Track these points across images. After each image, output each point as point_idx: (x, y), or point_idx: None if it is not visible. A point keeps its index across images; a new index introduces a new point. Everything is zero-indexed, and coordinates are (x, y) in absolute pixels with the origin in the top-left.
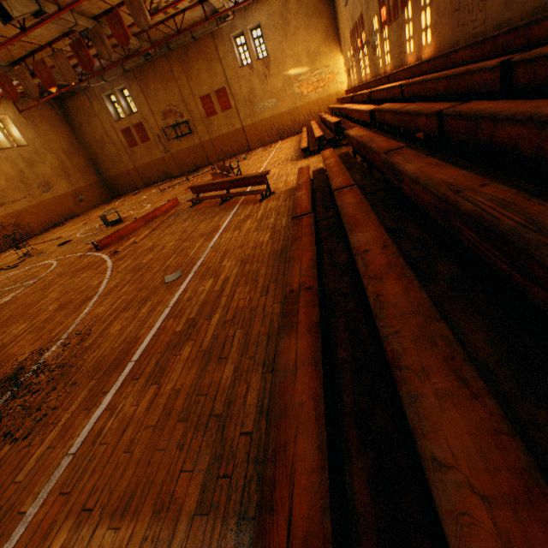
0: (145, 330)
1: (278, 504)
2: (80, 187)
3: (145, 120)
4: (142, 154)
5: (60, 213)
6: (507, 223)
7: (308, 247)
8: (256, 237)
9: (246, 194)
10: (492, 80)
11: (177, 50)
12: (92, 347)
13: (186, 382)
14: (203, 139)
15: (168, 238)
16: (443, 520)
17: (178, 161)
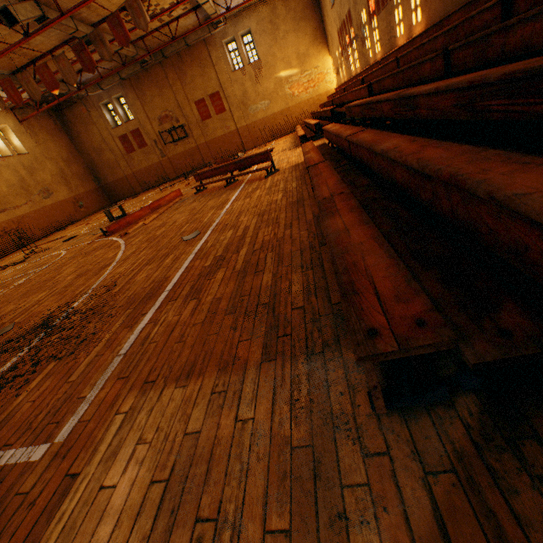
0: (173, 271)
1: (361, 289)
2: (79, 194)
3: (142, 126)
4: (139, 159)
5: (60, 219)
6: (541, 64)
7: (330, 176)
8: (269, 198)
9: (251, 172)
10: (493, 17)
11: (171, 58)
12: (121, 291)
13: (226, 292)
14: (199, 143)
15: (177, 216)
16: (539, 214)
17: (175, 165)
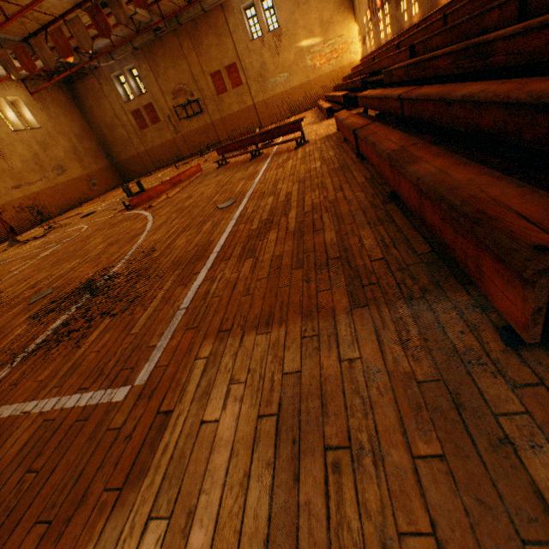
0: (216, 235)
1: (498, 216)
2: (92, 172)
3: (155, 100)
4: (153, 136)
5: (74, 197)
6: None
7: (389, 133)
8: (305, 167)
9: (279, 143)
10: None
11: (186, 25)
12: (162, 255)
13: (285, 250)
14: (214, 119)
15: (203, 188)
16: None
17: (189, 142)
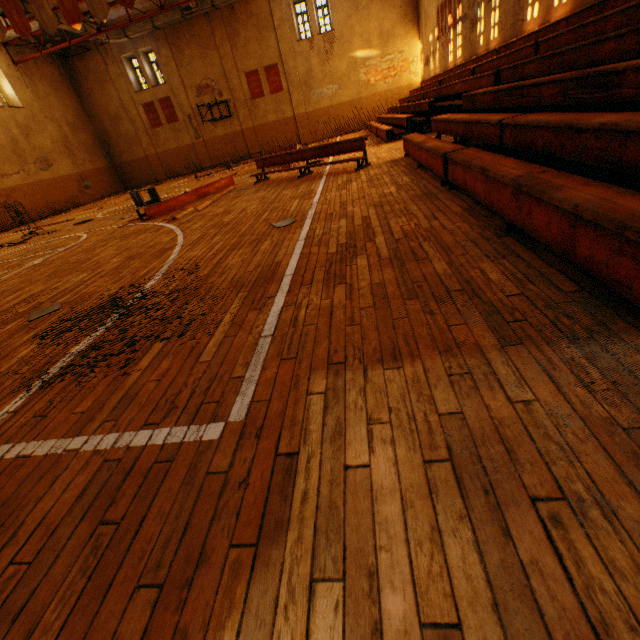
0: (282, 257)
1: None
2: (85, 171)
3: (175, 94)
4: (167, 138)
5: (61, 199)
6: None
7: (499, 159)
8: (377, 191)
9: (338, 162)
10: None
11: (222, 10)
12: (213, 275)
13: (385, 278)
14: (244, 127)
15: (244, 204)
16: None
17: (211, 150)
